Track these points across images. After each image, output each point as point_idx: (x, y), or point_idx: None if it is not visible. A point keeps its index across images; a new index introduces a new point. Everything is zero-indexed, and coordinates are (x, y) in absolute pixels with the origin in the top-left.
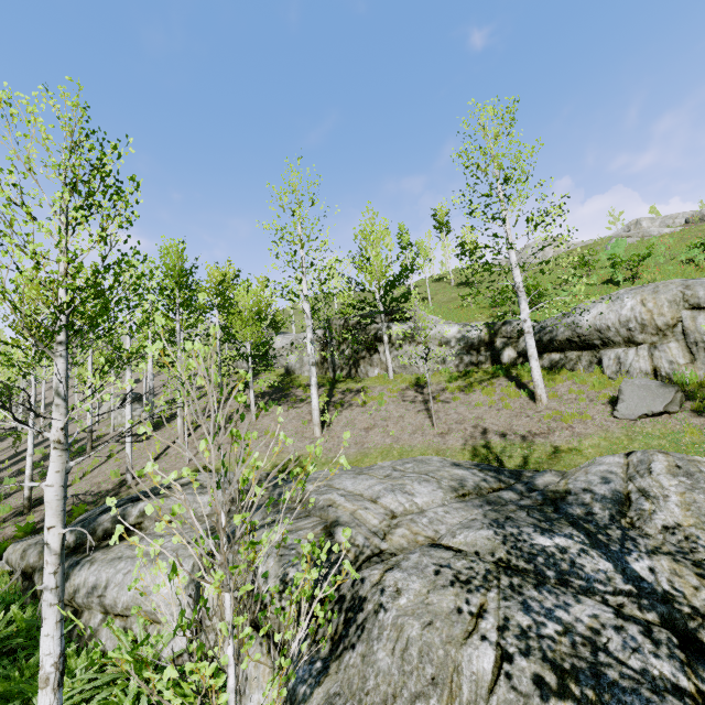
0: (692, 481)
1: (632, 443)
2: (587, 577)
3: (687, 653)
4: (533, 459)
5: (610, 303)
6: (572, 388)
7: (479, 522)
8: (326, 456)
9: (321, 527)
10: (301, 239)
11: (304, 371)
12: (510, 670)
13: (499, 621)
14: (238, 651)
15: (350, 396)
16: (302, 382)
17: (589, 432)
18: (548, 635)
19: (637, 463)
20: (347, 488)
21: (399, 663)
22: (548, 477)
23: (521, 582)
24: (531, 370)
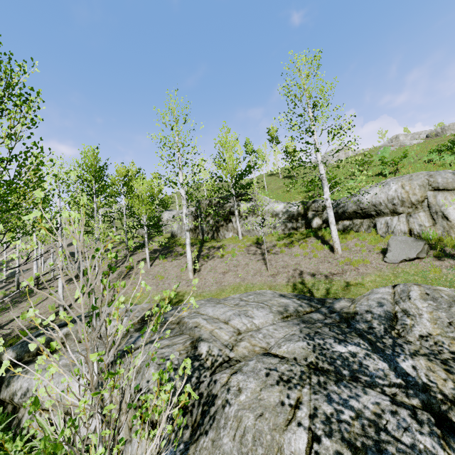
0: (437, 304)
1: (397, 278)
2: (371, 374)
3: (442, 429)
4: (333, 291)
5: (382, 187)
6: (357, 243)
7: (297, 336)
8: (196, 292)
9: (189, 342)
10: (177, 145)
11: (183, 235)
12: (318, 449)
13: (310, 411)
14: (110, 452)
15: (213, 251)
16: (181, 242)
17: (369, 272)
18: (344, 420)
19: (400, 292)
20: (209, 314)
21: (238, 446)
22: (342, 303)
23: (326, 379)
24: (331, 232)
